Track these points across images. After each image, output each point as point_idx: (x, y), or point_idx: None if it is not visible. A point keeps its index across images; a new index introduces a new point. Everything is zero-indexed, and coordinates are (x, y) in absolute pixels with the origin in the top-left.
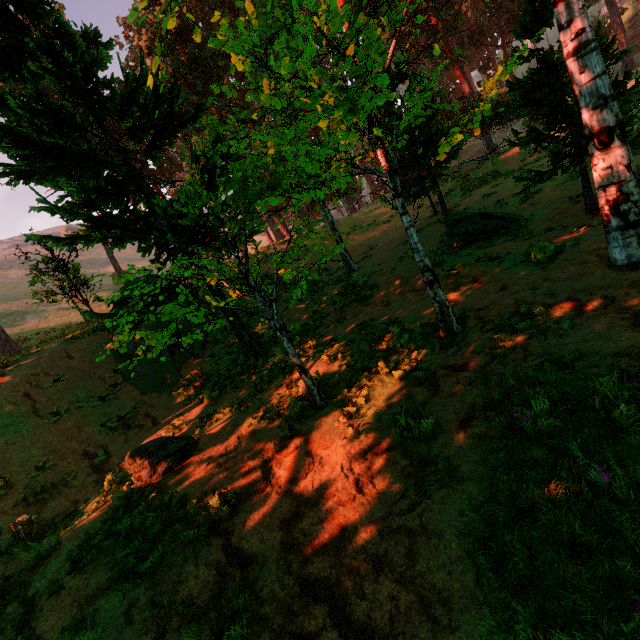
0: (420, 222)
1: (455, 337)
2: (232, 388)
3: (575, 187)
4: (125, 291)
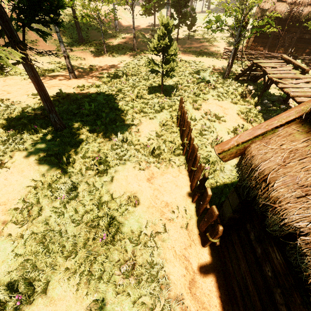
0: (148, 26)
1: (135, 51)
2: (76, 47)
3: (183, 37)
4: (82, 5)
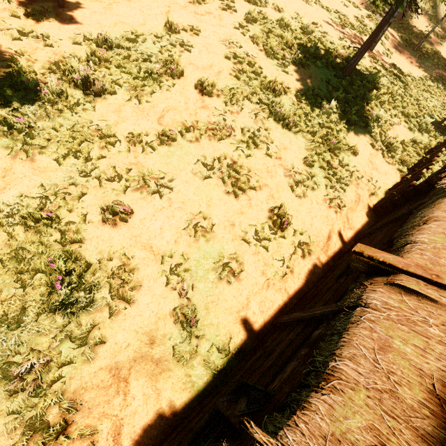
0: None
1: None
2: None
3: None
4: None
